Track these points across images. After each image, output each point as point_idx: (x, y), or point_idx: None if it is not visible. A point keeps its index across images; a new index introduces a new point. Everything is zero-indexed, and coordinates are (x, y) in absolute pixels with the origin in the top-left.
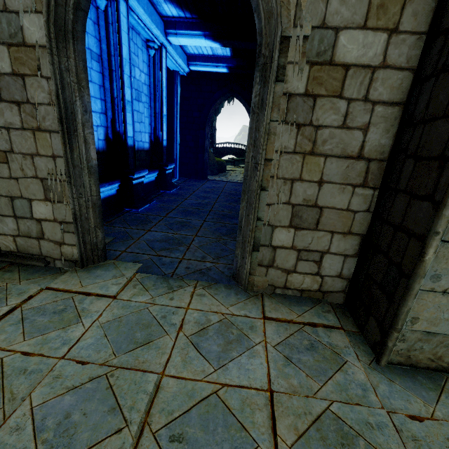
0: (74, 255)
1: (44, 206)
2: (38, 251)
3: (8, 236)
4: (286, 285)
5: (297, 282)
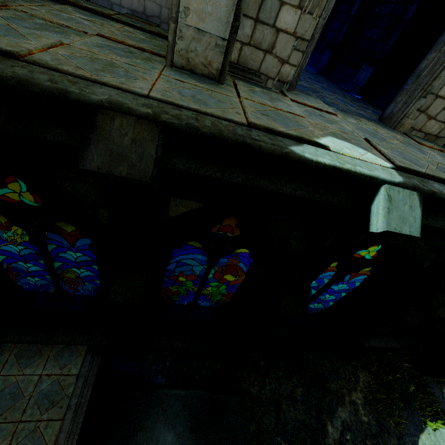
0: (288, 76)
1: (292, 14)
2: (258, 66)
3: (238, 42)
4: (421, 128)
5: (429, 127)
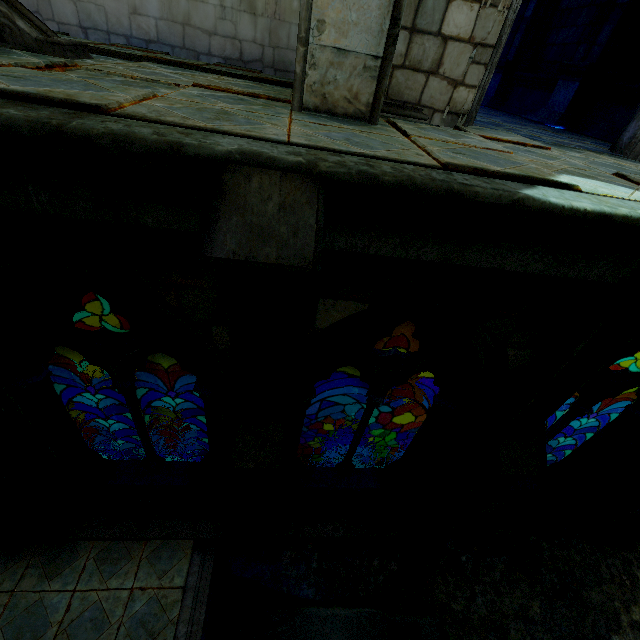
0: (465, 104)
1: (466, 12)
2: (417, 97)
3: None
4: None
5: None
